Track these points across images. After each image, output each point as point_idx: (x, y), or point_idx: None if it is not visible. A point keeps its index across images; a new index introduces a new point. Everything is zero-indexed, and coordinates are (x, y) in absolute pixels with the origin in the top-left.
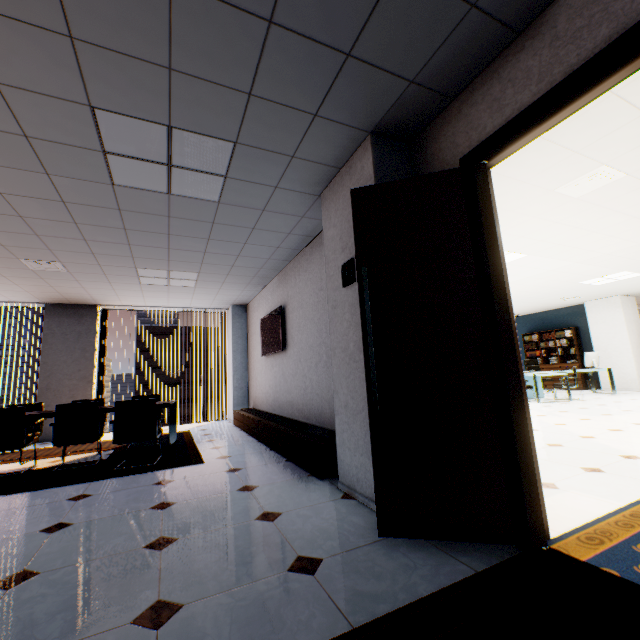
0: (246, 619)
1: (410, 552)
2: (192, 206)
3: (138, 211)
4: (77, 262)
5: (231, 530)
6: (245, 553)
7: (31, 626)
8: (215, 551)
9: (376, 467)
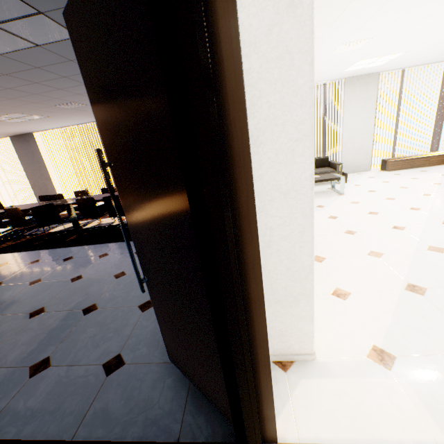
0: (53, 394)
1: (168, 387)
2: (69, 47)
3: (48, 64)
4: (81, 100)
5: (120, 312)
6: (105, 337)
7: (13, 348)
8: (98, 328)
9: (159, 324)
